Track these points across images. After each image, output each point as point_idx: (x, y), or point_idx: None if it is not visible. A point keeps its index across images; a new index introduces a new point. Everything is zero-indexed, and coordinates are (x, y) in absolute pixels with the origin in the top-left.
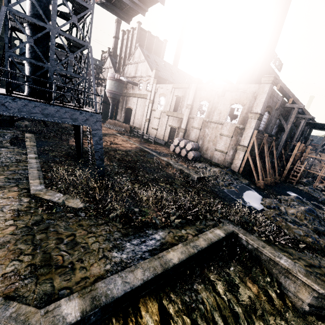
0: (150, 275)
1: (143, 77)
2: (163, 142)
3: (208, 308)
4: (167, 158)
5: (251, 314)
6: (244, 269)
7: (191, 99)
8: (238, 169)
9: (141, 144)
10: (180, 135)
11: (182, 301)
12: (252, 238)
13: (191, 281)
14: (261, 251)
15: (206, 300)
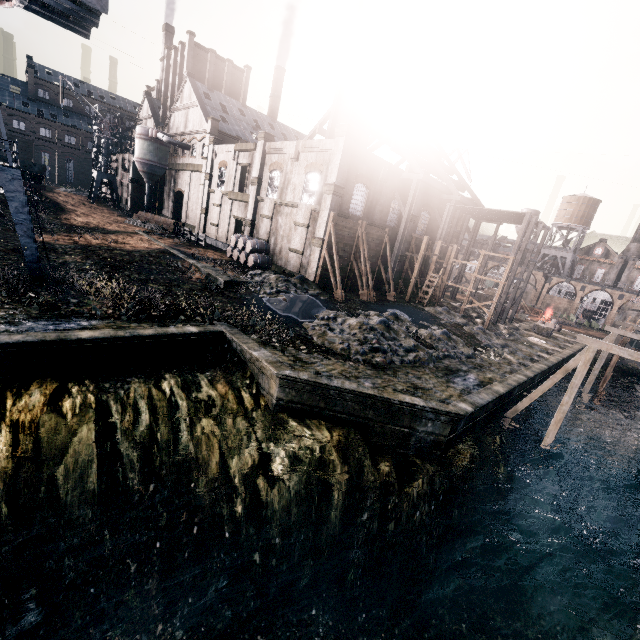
0: (32, 339)
1: (196, 133)
2: (226, 247)
3: (132, 395)
4: (202, 262)
5: (201, 410)
6: (224, 375)
7: (258, 169)
8: (314, 277)
9: (175, 247)
10: (246, 232)
11: (97, 386)
12: (240, 337)
13: (127, 376)
14: (241, 348)
15: (133, 389)
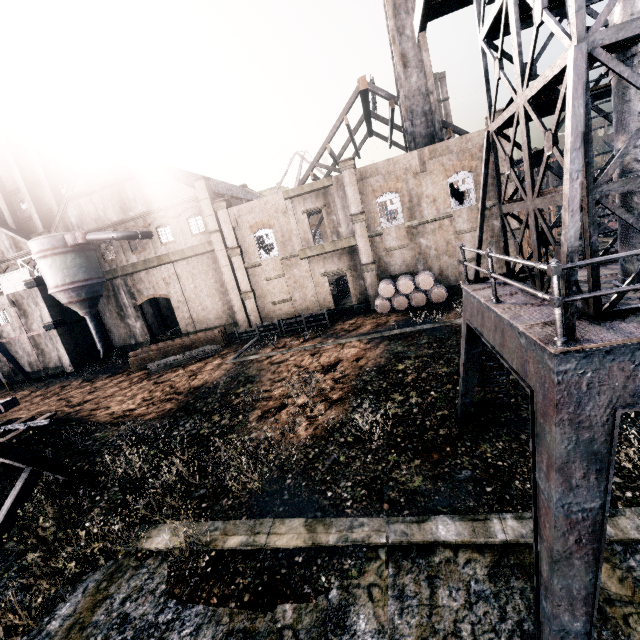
0: None
1: (163, 210)
2: (331, 314)
3: None
4: (450, 318)
5: None
6: None
7: (358, 202)
8: None
9: (345, 336)
10: (368, 279)
11: None
12: None
13: None
14: None
15: None
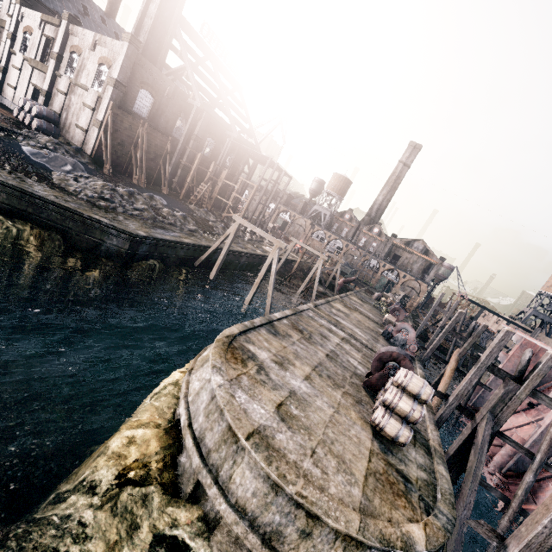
0: None
1: None
2: None
3: None
4: None
5: None
6: None
7: (59, 45)
8: (91, 152)
9: None
10: (40, 101)
11: None
12: None
13: None
14: None
15: None
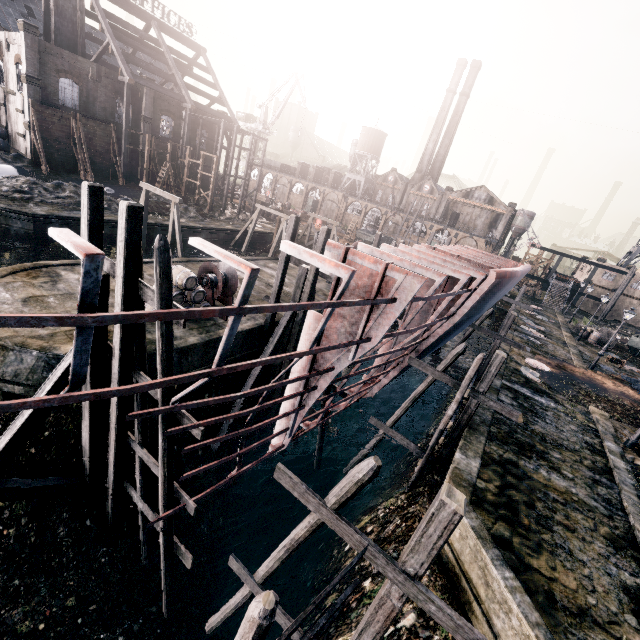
0: None
1: None
2: None
3: None
4: None
5: None
6: None
7: None
8: (31, 156)
9: None
10: None
11: None
12: None
13: None
14: None
15: None
